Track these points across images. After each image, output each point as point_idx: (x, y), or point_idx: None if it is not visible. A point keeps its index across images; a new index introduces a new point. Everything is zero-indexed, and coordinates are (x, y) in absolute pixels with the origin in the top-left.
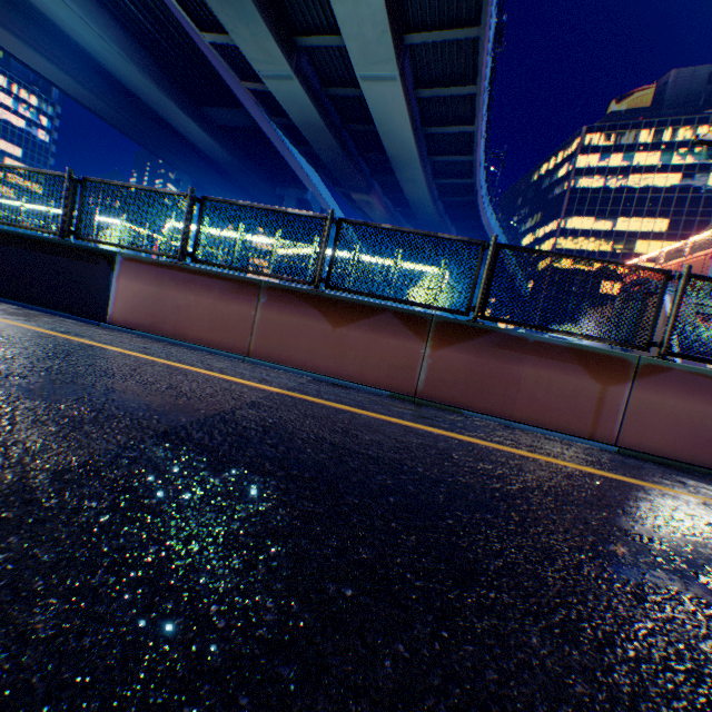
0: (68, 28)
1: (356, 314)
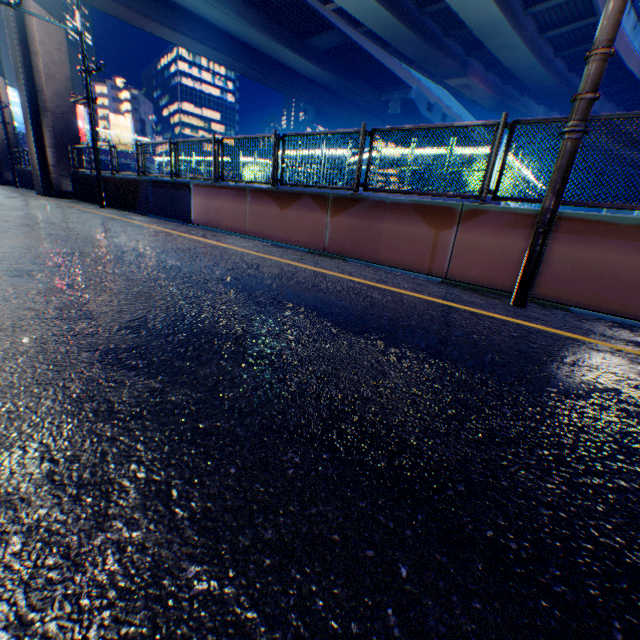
0: (207, 17)
1: (291, 200)
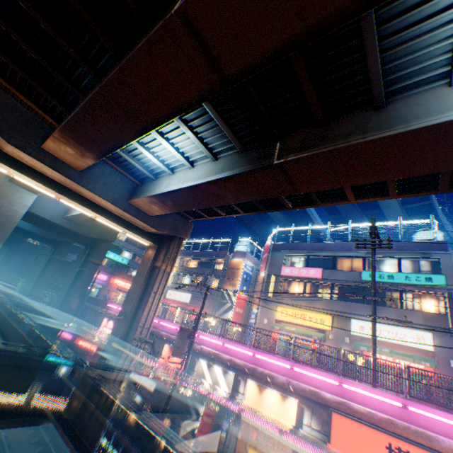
0: None
1: None
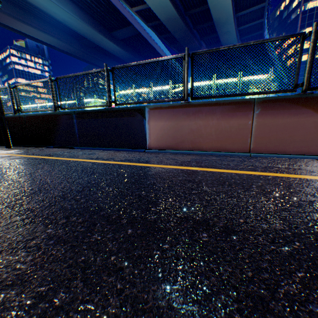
0: (52, 13)
1: None
